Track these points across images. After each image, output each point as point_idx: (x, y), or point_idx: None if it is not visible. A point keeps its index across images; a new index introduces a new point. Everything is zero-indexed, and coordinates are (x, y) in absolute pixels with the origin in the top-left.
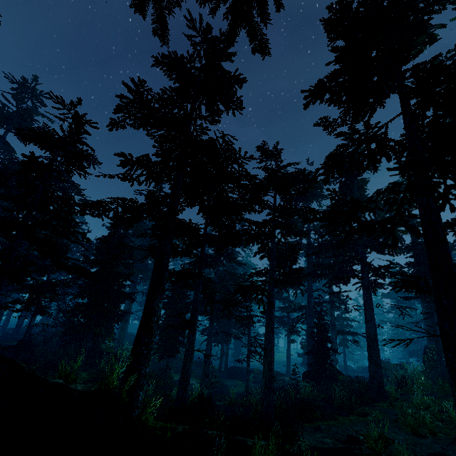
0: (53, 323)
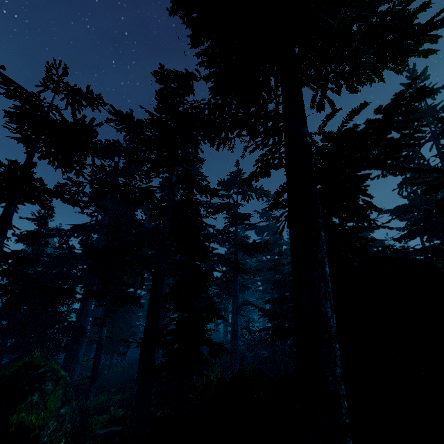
0: None
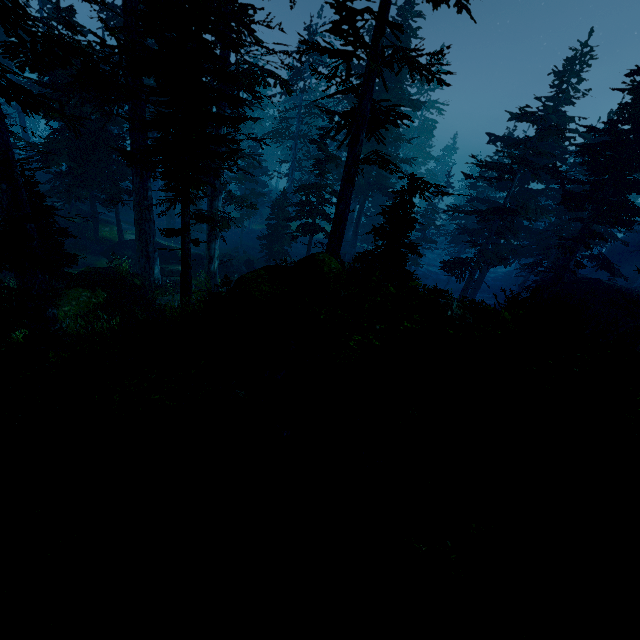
0: None
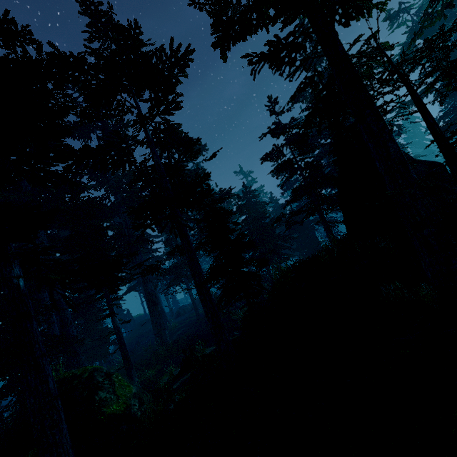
0: (170, 309)
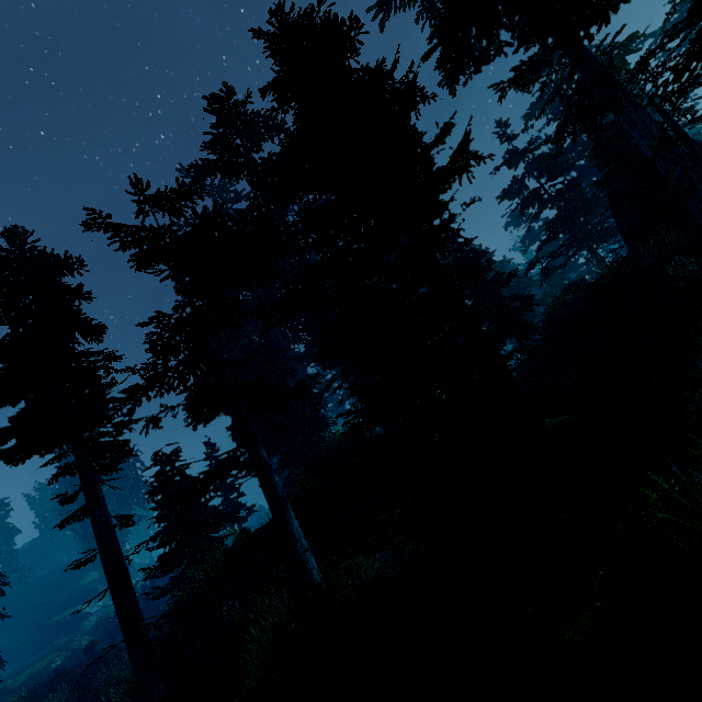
0: None
